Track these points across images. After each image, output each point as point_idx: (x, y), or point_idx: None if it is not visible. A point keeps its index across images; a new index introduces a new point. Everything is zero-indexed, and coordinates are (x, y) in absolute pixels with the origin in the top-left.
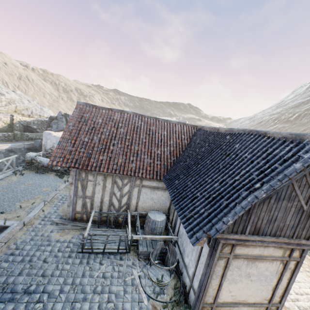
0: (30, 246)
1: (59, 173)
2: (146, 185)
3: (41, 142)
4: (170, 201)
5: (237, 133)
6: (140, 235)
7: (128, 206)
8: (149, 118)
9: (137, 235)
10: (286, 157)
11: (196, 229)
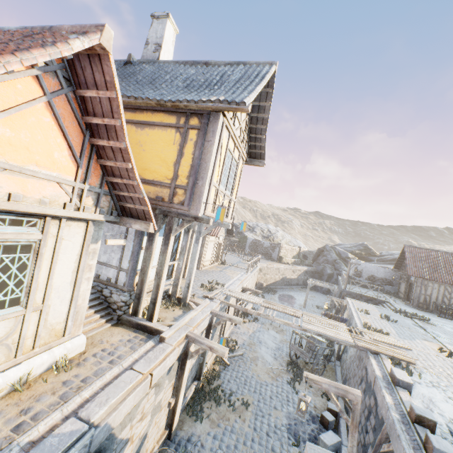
0: (409, 309)
1: (367, 288)
2: None
3: (322, 268)
4: None
5: None
6: None
7: None
8: None
9: None
10: None
11: None
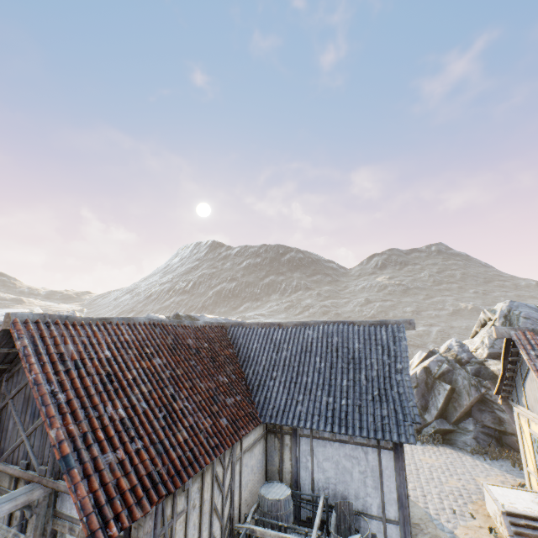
0: None
1: None
2: (246, 448)
3: None
4: (265, 455)
5: (319, 326)
6: (314, 529)
7: (232, 516)
8: (172, 324)
9: (313, 532)
10: (392, 339)
11: (404, 430)
